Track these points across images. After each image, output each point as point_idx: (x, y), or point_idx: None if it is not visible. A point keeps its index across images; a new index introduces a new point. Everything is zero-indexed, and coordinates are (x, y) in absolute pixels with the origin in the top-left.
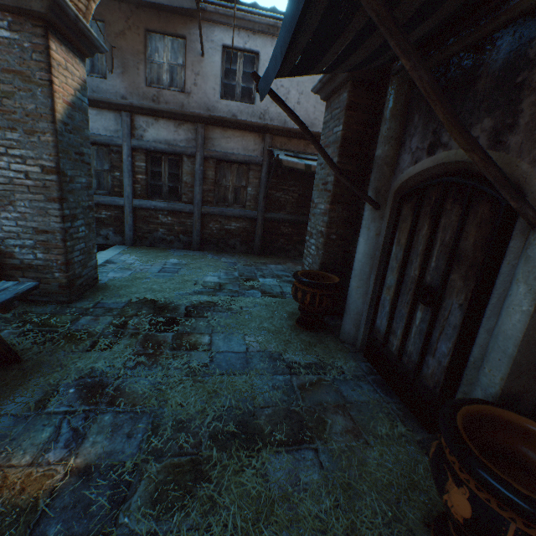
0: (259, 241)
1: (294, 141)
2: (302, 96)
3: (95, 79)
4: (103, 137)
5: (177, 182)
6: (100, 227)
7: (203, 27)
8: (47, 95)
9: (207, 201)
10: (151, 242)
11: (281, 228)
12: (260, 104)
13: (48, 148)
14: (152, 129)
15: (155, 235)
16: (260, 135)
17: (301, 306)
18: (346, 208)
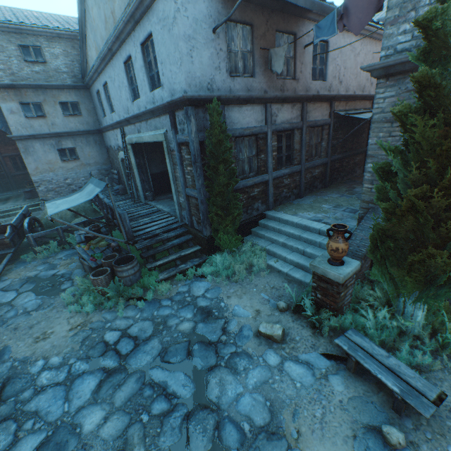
0: (328, 178)
1: (341, 103)
2: (345, 70)
3: (248, 79)
4: (256, 128)
5: (289, 151)
6: (254, 203)
7: (305, 24)
8: None
9: (305, 159)
10: (279, 202)
11: (335, 165)
12: (328, 80)
13: None
14: (279, 113)
15: (281, 196)
16: (328, 103)
17: None
18: None
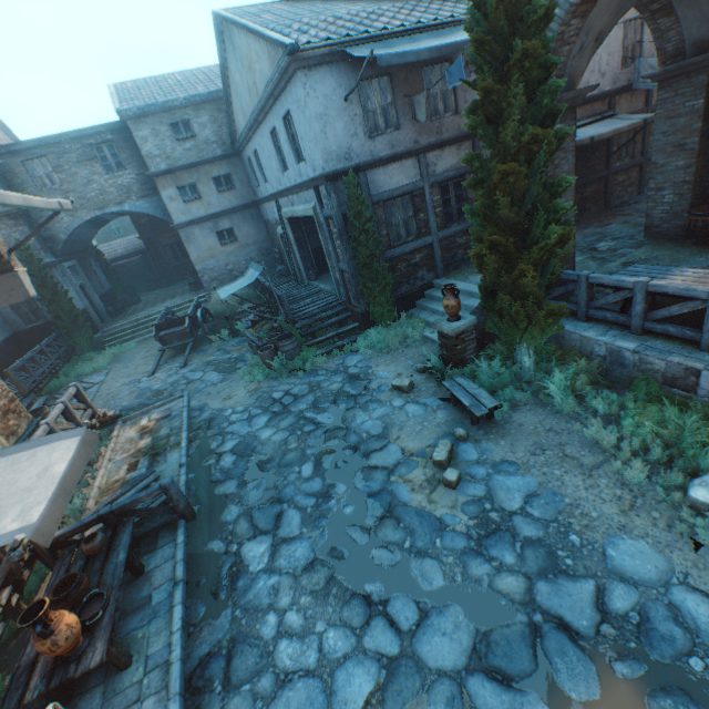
0: None
1: None
2: None
3: (392, 135)
4: (408, 187)
5: (462, 202)
6: (416, 271)
7: None
8: (572, 157)
9: None
10: (454, 267)
11: None
12: None
13: (571, 192)
14: (439, 161)
15: (456, 259)
16: None
17: (701, 233)
18: (703, 158)
